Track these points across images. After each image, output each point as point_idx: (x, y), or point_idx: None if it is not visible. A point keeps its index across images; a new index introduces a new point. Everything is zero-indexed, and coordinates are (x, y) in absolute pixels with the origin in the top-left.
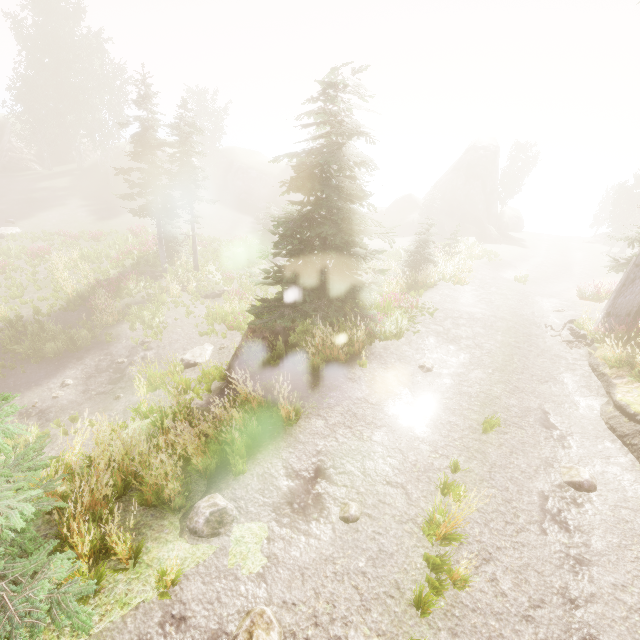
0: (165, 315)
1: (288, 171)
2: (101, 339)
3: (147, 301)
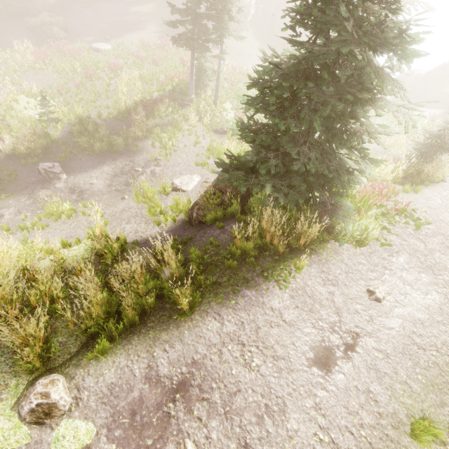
0: (179, 140)
1: None
2: (131, 148)
3: (170, 125)
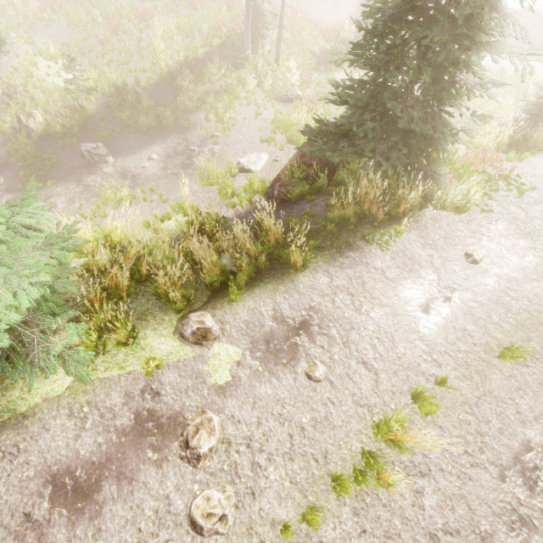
0: (236, 111)
1: None
2: (181, 123)
3: (224, 92)
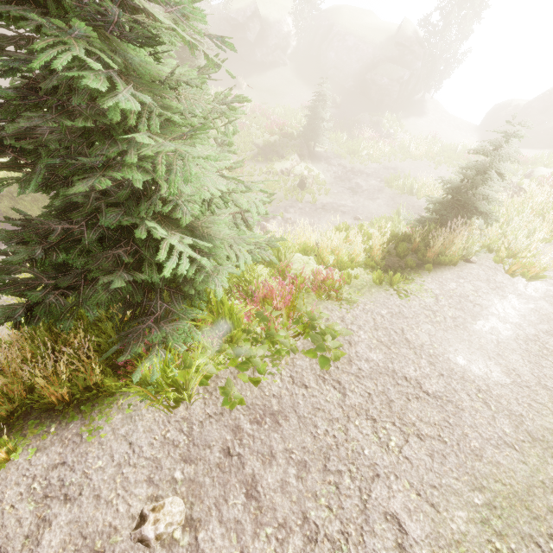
0: None
1: (395, 38)
2: None
3: None
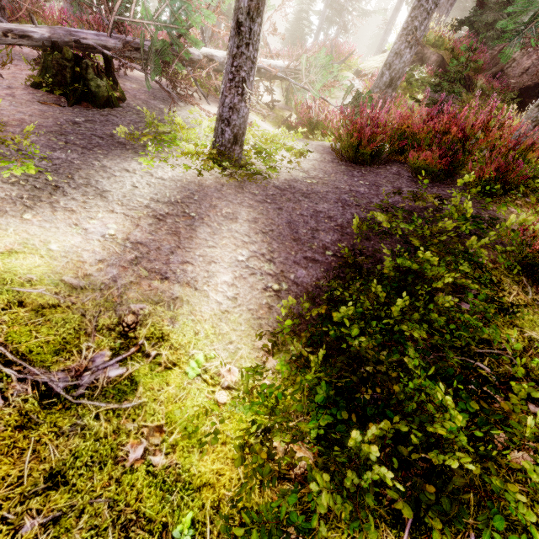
0: None
1: None
2: None
3: None
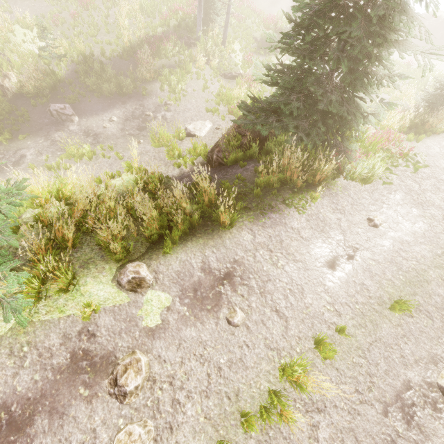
0: (187, 84)
1: None
2: (139, 91)
3: (177, 66)
